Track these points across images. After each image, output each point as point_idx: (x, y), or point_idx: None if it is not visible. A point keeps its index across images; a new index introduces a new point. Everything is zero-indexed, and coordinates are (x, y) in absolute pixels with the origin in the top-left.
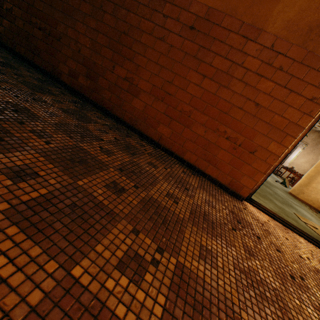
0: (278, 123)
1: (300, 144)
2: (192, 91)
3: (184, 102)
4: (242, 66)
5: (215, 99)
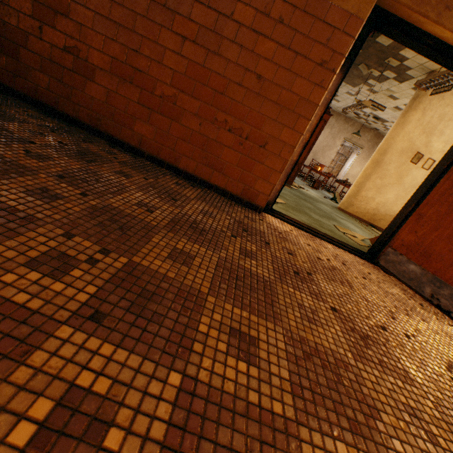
0: (288, 101)
1: (355, 148)
2: (171, 63)
3: (163, 82)
4: (232, 19)
5: (205, 73)
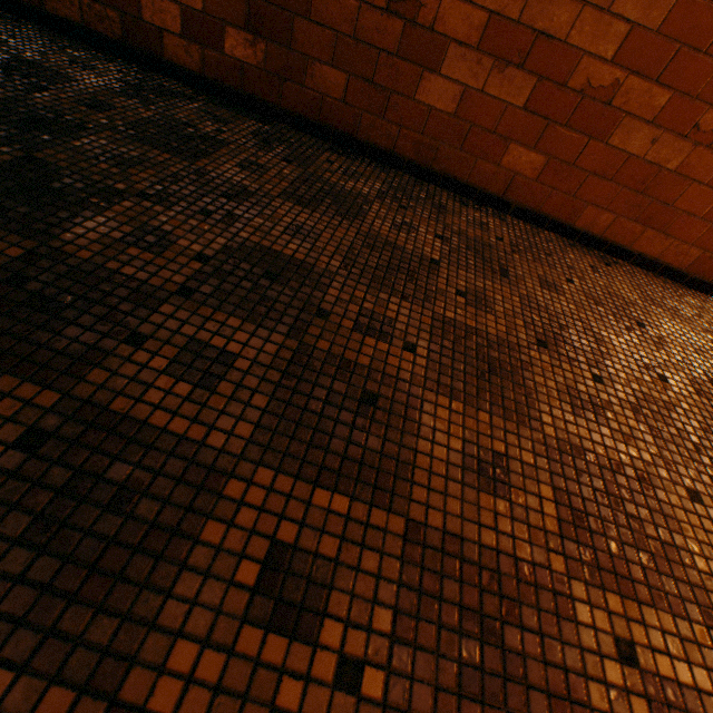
0: None
1: None
2: (633, 6)
3: (597, 57)
4: None
5: (712, 21)
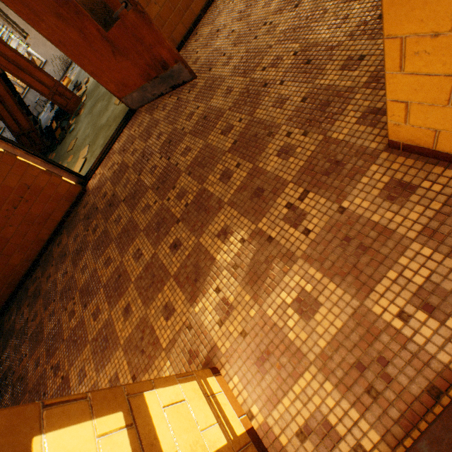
0: None
1: None
2: None
3: None
4: None
5: None
